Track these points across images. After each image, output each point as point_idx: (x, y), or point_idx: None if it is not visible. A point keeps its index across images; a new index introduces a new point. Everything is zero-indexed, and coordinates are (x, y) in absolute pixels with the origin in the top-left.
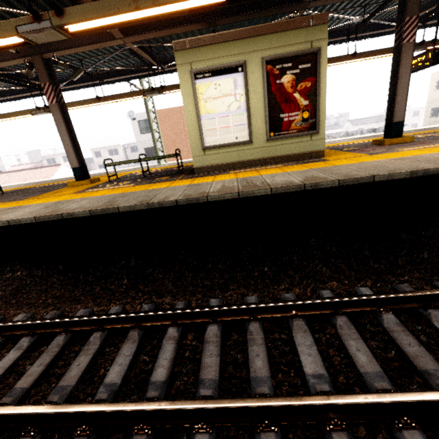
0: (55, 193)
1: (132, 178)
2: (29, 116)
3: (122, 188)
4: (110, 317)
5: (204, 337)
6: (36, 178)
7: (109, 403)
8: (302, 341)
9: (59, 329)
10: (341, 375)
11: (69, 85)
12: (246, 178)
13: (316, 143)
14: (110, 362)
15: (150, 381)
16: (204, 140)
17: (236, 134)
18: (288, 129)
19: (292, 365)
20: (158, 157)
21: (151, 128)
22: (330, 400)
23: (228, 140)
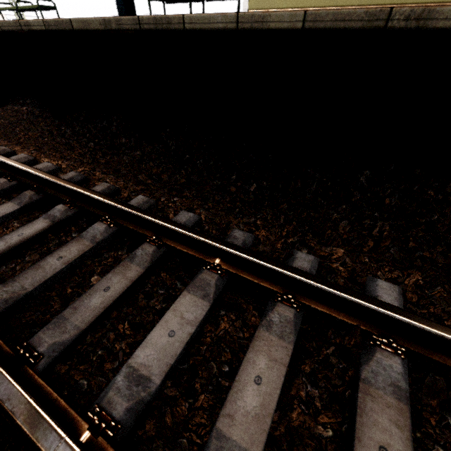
0: None
1: None
2: None
3: None
4: (16, 167)
5: (80, 234)
6: None
7: None
8: (184, 307)
9: None
10: (187, 400)
11: None
12: None
13: None
14: None
15: None
16: None
17: None
18: None
19: (139, 333)
20: None
21: None
22: (54, 450)
23: None
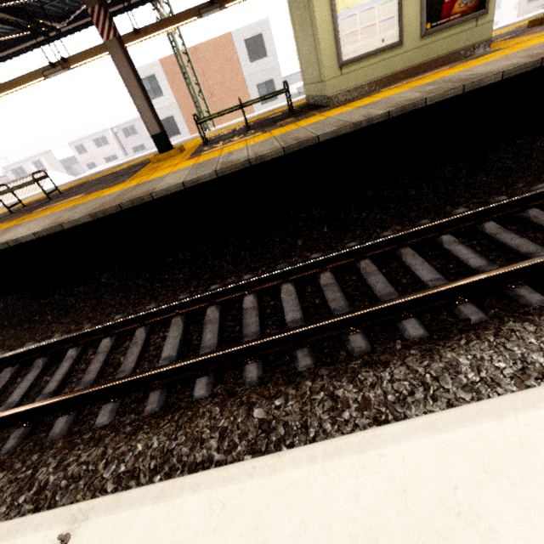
0: (155, 168)
1: (228, 136)
2: (39, 81)
3: (256, 137)
4: (371, 244)
5: (488, 233)
6: (21, 195)
7: (474, 276)
8: None
9: (313, 270)
10: None
11: (73, 22)
12: (431, 82)
13: (482, 29)
14: (402, 275)
15: (472, 267)
16: (341, 52)
17: (383, 35)
18: (449, 14)
19: None
20: (265, 96)
21: (187, 78)
22: None
23: (371, 47)
